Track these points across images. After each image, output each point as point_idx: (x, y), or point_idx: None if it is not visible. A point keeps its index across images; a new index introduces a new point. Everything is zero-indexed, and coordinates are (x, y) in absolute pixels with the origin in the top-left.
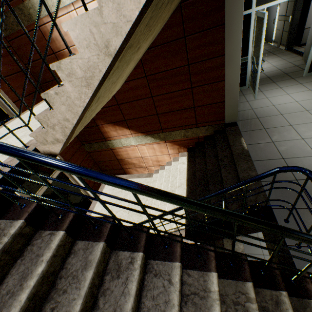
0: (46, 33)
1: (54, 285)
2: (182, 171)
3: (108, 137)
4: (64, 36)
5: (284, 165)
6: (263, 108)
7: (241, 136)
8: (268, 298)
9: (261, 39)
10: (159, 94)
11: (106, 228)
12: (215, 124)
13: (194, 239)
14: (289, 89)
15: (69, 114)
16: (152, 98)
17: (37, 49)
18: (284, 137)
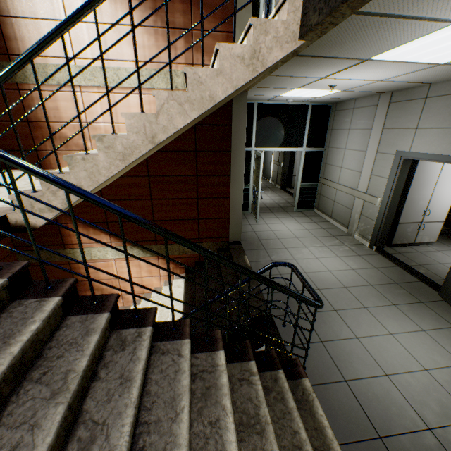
0: (28, 98)
1: (41, 355)
2: (177, 295)
3: (71, 243)
4: (53, 109)
5: (282, 279)
6: (263, 232)
7: (245, 254)
8: (269, 378)
9: (260, 172)
10: (160, 198)
11: (110, 302)
12: (219, 241)
13: (206, 307)
14: (284, 220)
15: (87, 181)
16: (151, 201)
17: (80, 120)
18: (281, 257)
